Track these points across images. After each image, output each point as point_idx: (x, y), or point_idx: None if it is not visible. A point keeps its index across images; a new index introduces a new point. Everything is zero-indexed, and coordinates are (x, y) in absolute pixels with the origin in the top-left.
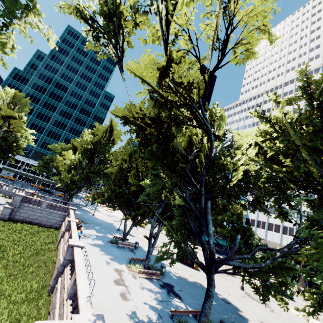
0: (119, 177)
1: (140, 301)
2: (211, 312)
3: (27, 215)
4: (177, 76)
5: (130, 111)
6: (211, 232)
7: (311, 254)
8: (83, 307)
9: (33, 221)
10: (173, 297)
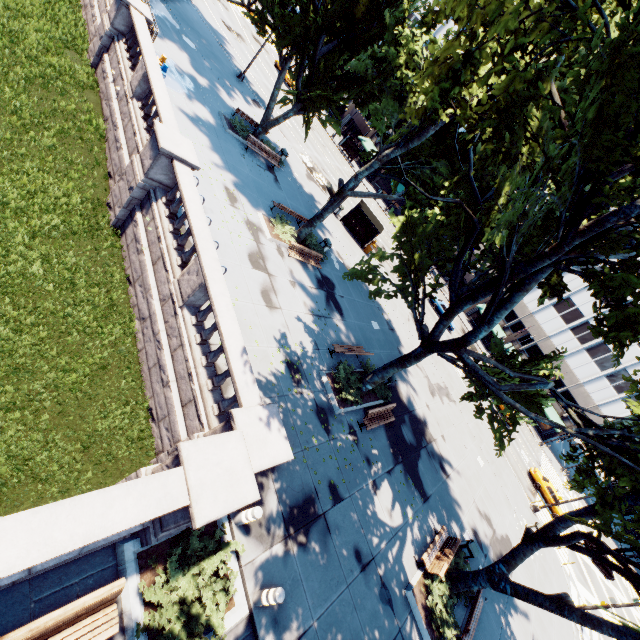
0: None
1: (290, 312)
2: (373, 344)
3: None
4: None
5: None
6: (496, 323)
7: None
8: (242, 385)
9: None
10: (334, 310)
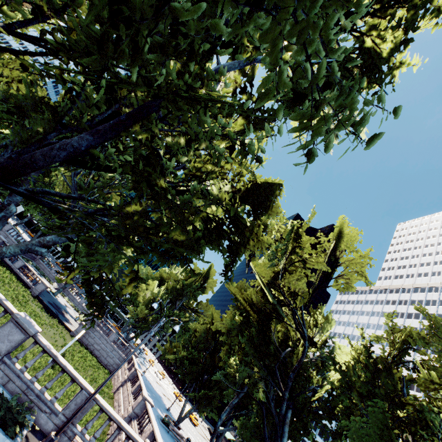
0: (202, 339)
1: None
2: None
3: (93, 342)
4: (287, 280)
5: (241, 288)
6: None
7: None
8: None
9: (93, 351)
10: None
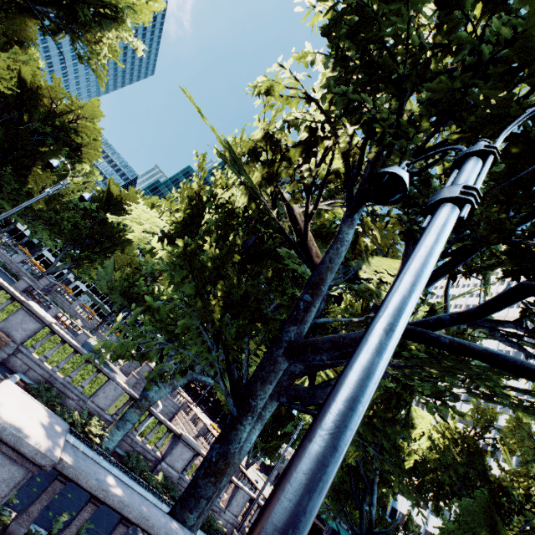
0: None
1: None
2: None
3: None
4: None
5: None
6: (374, 503)
7: (442, 528)
8: None
9: None
10: None
